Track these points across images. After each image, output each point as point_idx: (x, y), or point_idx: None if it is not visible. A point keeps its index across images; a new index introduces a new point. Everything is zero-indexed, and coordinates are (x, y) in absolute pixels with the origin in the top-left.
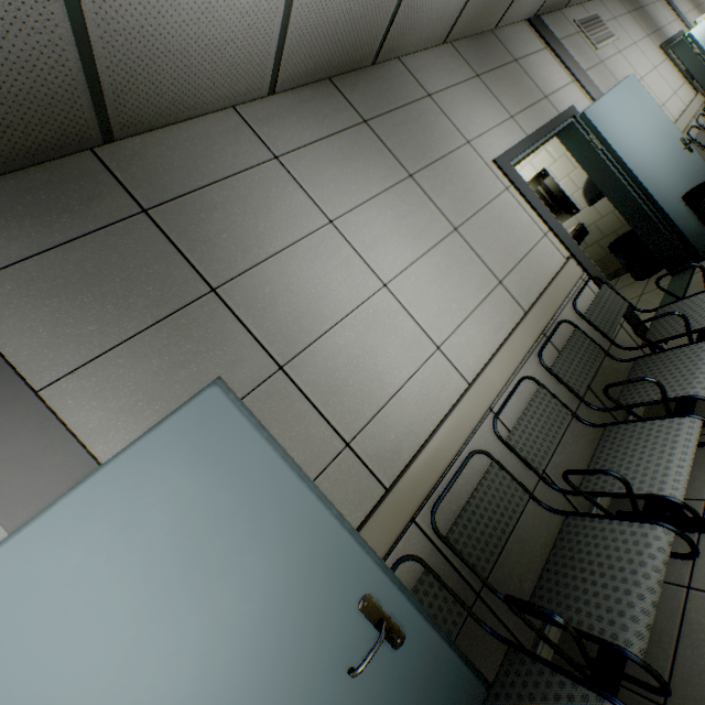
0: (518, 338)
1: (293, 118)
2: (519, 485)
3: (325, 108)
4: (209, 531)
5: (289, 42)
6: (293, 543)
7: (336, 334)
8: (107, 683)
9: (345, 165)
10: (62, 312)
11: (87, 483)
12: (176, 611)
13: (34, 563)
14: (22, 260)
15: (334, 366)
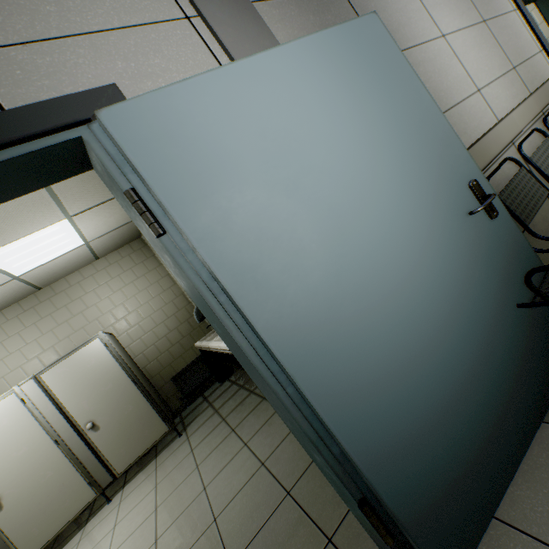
0: (530, 104)
1: None
2: (541, 185)
3: None
4: (378, 100)
5: None
6: (427, 130)
7: (416, 52)
8: (329, 160)
9: None
10: None
11: (306, 38)
12: (363, 138)
13: (281, 72)
14: None
15: (416, 71)
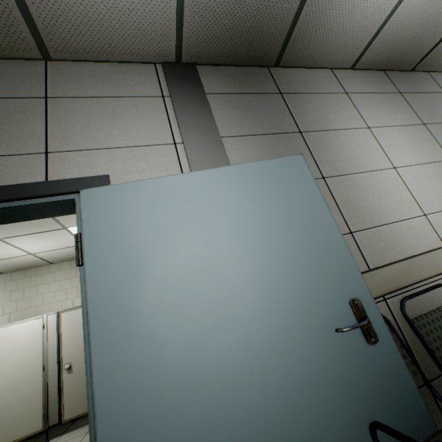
0: None
1: (359, 81)
2: None
3: (378, 81)
4: (279, 213)
5: (376, 40)
6: (319, 244)
7: (358, 177)
8: (214, 247)
9: (383, 107)
10: (237, 115)
11: (235, 165)
12: (252, 238)
13: (206, 183)
14: (231, 94)
15: (353, 191)
